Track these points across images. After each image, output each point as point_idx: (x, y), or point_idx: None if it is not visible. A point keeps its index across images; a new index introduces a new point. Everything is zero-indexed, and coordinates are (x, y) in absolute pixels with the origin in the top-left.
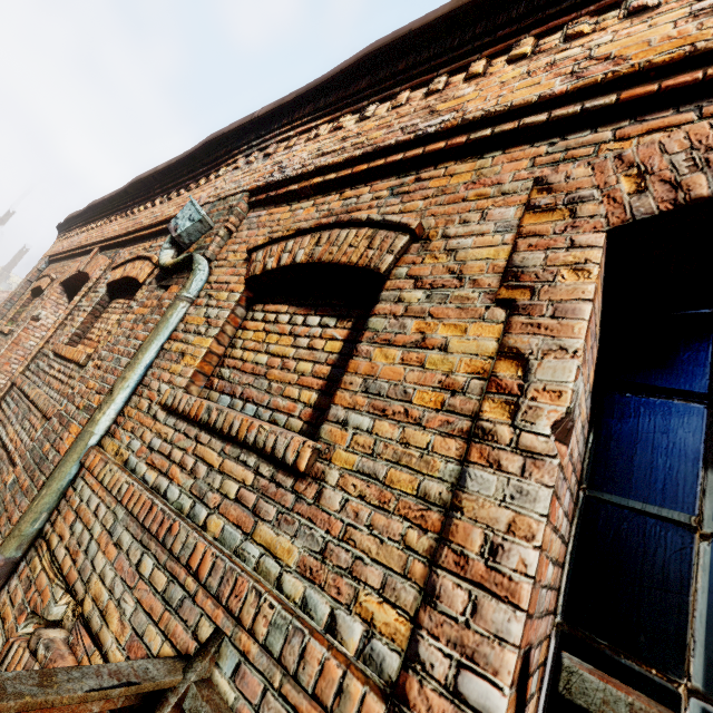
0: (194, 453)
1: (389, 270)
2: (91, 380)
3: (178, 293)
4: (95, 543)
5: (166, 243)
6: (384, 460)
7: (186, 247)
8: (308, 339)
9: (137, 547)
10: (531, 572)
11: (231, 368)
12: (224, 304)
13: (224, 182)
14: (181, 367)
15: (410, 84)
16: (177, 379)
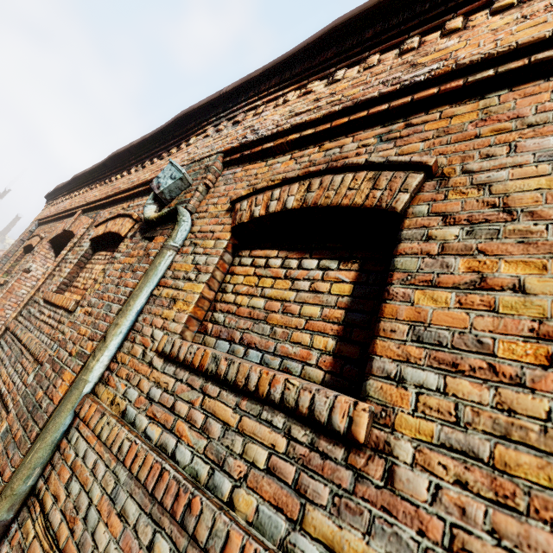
0: (202, 408)
1: (404, 208)
2: (83, 326)
3: (165, 242)
4: (94, 510)
5: (149, 199)
6: (481, 432)
7: (167, 203)
8: (308, 282)
9: (146, 522)
10: None
11: (224, 312)
12: (212, 251)
13: (196, 148)
14: (173, 312)
15: (379, 48)
16: (171, 324)
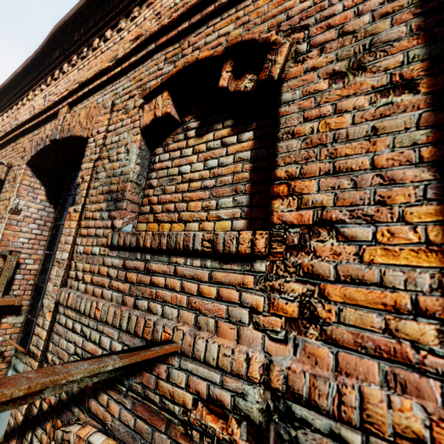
0: None
1: (5, 178)
2: None
3: None
4: None
5: None
6: None
7: None
8: None
9: None
10: (0, 238)
11: None
12: None
13: None
14: None
15: (15, 103)
16: None
